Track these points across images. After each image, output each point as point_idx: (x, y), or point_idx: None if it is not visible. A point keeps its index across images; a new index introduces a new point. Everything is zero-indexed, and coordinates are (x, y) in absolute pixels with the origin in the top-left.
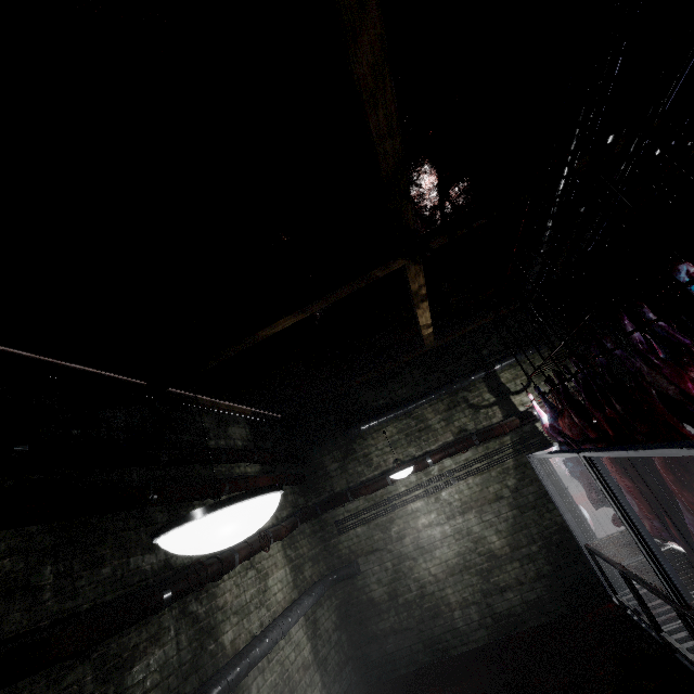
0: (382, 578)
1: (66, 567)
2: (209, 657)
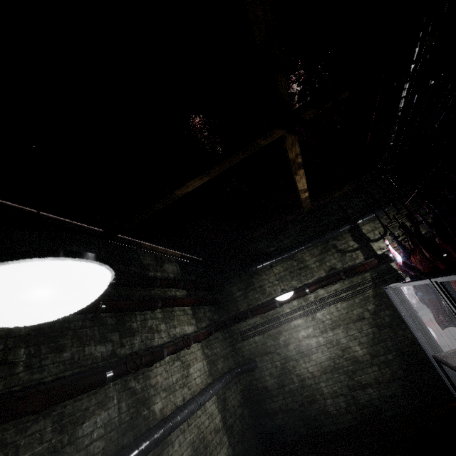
0: (273, 372)
1: (36, 350)
2: (143, 420)
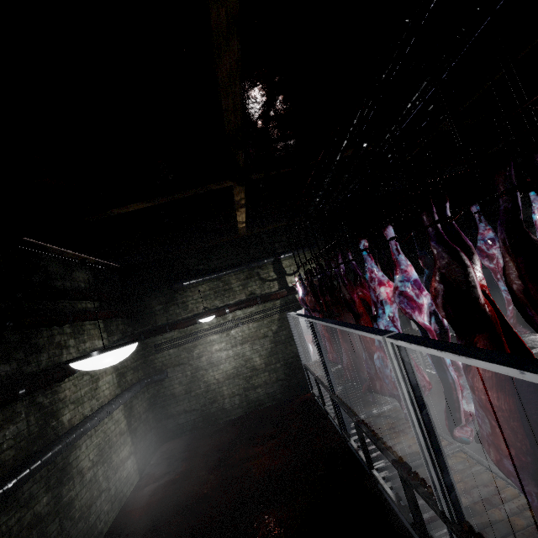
0: (182, 381)
1: None
2: (52, 430)
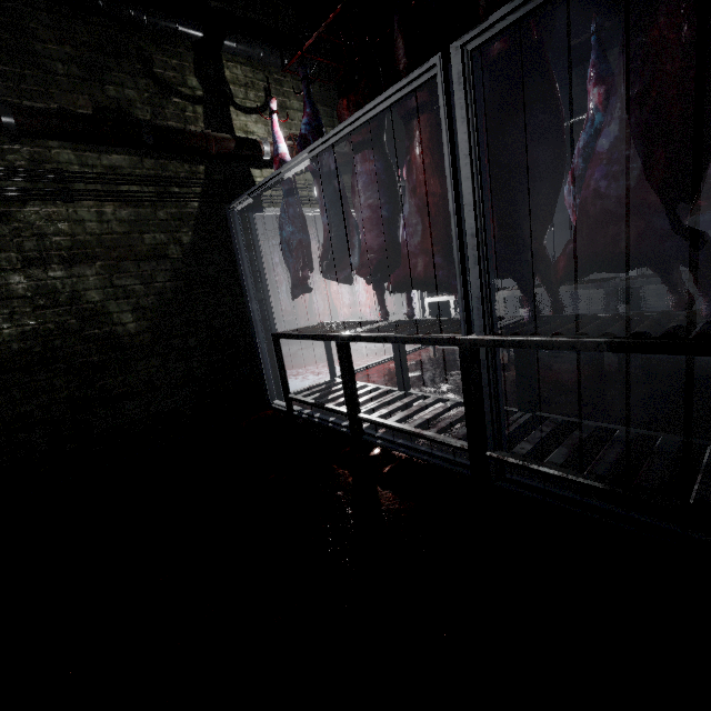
0: None
1: None
2: None
